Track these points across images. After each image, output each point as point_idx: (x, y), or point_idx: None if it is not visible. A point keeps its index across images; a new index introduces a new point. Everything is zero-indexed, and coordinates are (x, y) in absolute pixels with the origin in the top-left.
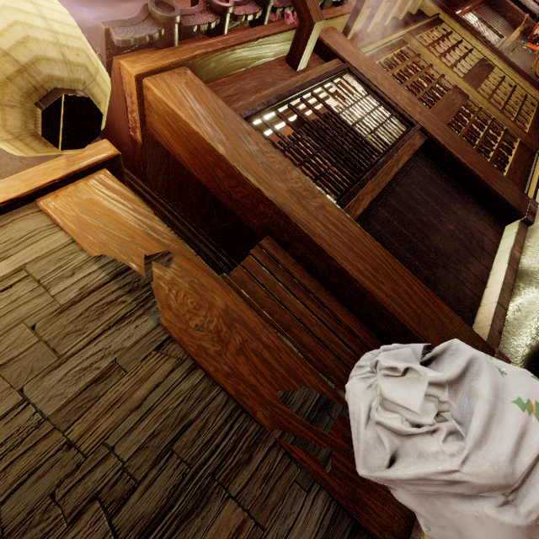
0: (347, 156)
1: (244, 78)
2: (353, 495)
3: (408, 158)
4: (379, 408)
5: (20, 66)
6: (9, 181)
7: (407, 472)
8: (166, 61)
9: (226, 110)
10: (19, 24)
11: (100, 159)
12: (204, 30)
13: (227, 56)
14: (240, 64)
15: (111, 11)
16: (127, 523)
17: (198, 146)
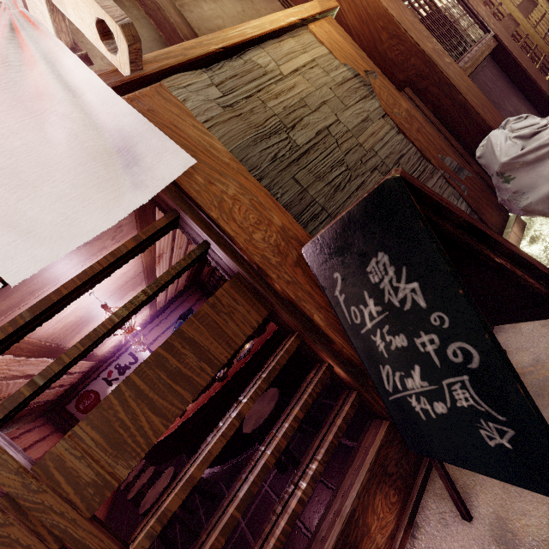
0: (453, 41)
1: None
2: (478, 208)
3: (487, 53)
4: (512, 134)
5: None
6: (299, 8)
7: (533, 145)
8: None
9: None
10: None
11: (332, 7)
12: None
13: None
14: None
15: None
16: None
17: (373, 13)
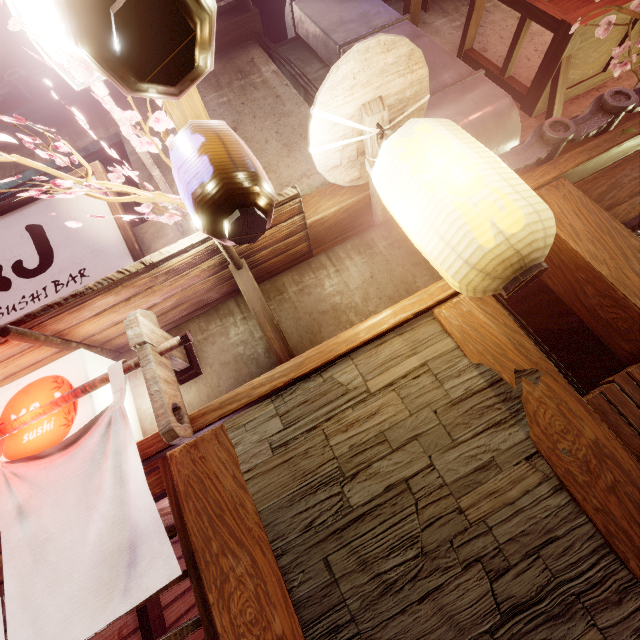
0: None
1: (621, 169)
2: None
3: None
4: None
5: (520, 257)
6: (420, 295)
7: None
8: (547, 178)
9: (610, 223)
10: (532, 233)
11: None
12: (591, 135)
13: (610, 153)
14: (620, 155)
15: (457, 106)
16: (503, 593)
17: (569, 261)
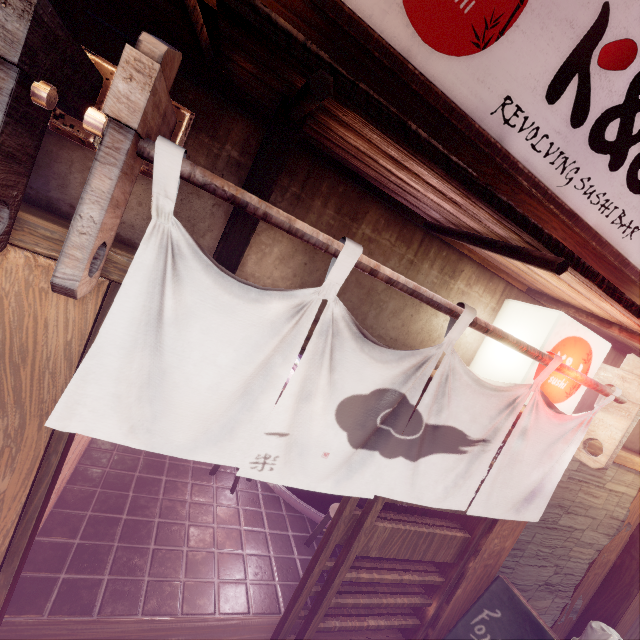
0: None
1: None
2: None
3: None
4: None
5: None
6: None
7: None
8: None
9: None
10: None
11: None
12: None
13: None
14: None
15: None
16: (551, 578)
17: None
